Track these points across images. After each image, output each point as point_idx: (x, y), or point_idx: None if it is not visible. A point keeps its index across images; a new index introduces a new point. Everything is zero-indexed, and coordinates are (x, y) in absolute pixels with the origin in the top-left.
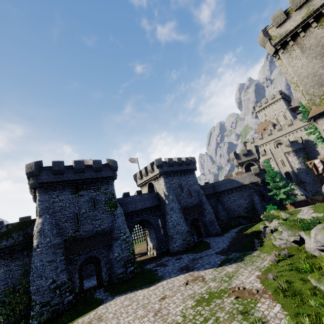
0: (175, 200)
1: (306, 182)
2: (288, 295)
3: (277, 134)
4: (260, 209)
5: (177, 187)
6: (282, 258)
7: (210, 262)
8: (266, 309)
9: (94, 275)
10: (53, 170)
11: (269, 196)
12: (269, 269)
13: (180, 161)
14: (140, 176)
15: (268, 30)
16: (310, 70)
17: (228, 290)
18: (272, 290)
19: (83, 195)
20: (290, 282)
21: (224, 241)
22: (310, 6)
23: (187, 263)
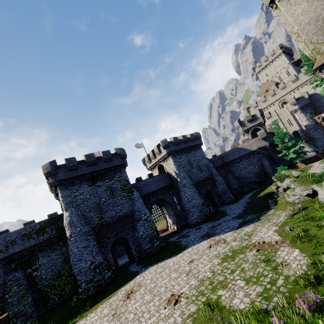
0: (186, 176)
1: (315, 138)
2: (305, 241)
3: (281, 94)
4: (271, 172)
5: (186, 164)
6: (296, 212)
7: (228, 226)
8: (285, 255)
9: (125, 254)
10: (67, 167)
11: (279, 158)
12: (285, 223)
13: (185, 138)
14: (149, 160)
15: None
16: (311, 14)
17: (249, 246)
18: (289, 239)
19: (100, 186)
20: (306, 230)
21: (238, 207)
22: None
23: (207, 231)
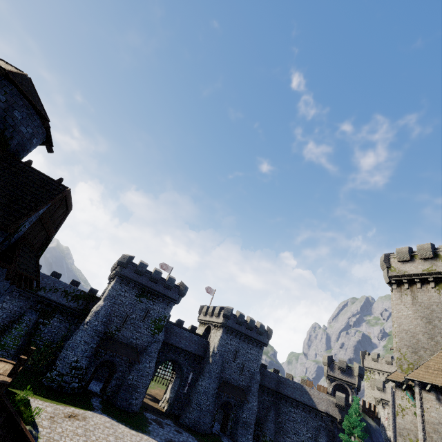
0: (219, 364)
1: None
2: None
3: None
4: None
5: (231, 351)
6: None
7: None
8: None
9: (102, 383)
10: (136, 269)
11: None
12: None
13: (252, 324)
14: (206, 312)
15: (390, 257)
16: (411, 326)
17: None
18: None
19: (143, 302)
20: None
21: None
22: (434, 265)
23: (180, 441)
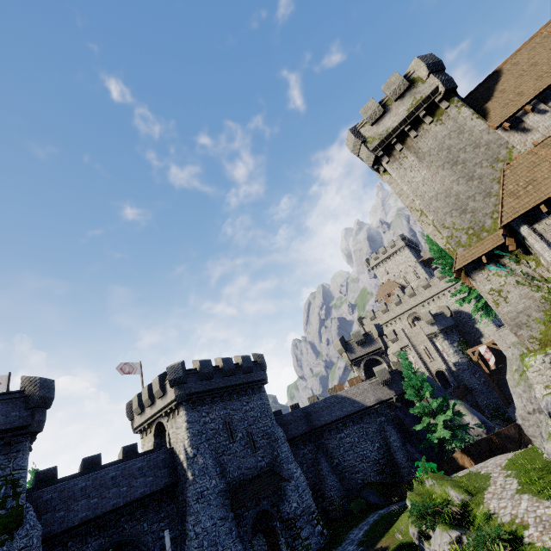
0: (211, 467)
1: (474, 389)
2: None
3: (409, 303)
4: (406, 463)
5: (220, 429)
6: None
7: None
8: None
9: None
10: None
11: (417, 430)
12: None
13: (229, 365)
14: (140, 406)
15: (359, 129)
16: (438, 186)
17: None
18: None
19: None
20: None
21: None
22: (416, 94)
23: None
